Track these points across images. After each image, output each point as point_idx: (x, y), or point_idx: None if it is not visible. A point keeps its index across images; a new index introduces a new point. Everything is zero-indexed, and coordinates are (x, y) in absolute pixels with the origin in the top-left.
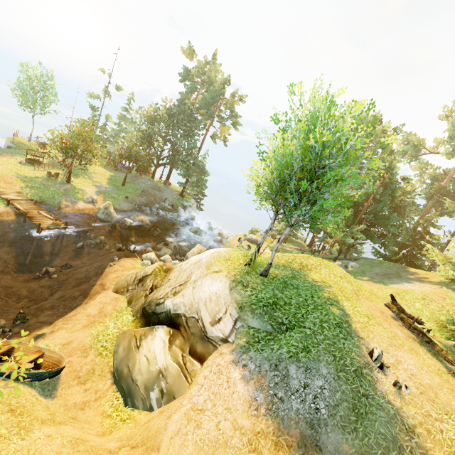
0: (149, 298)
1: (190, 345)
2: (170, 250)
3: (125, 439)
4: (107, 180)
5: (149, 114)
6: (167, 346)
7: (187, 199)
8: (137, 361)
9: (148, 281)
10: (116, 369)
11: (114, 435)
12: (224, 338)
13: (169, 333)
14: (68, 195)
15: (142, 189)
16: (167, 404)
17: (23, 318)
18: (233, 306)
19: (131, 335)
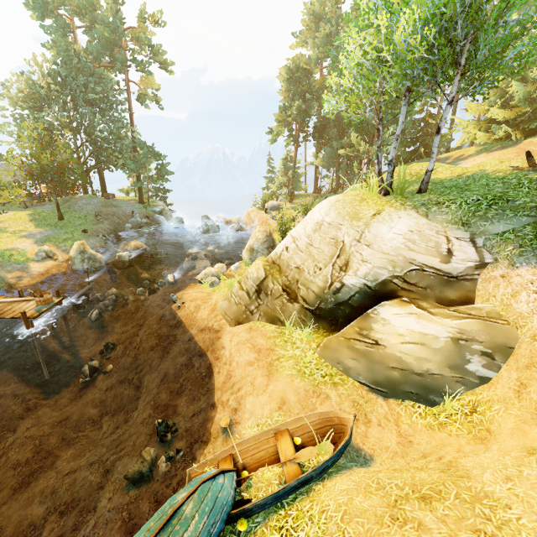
0: (310, 296)
1: (434, 300)
2: (208, 261)
3: (536, 416)
4: (32, 223)
5: (25, 91)
6: (426, 314)
7: (152, 204)
8: (399, 355)
9: (271, 285)
10: (375, 383)
11: (502, 428)
12: (479, 264)
13: (405, 302)
14: (2, 264)
15: (92, 213)
16: (512, 359)
17: (166, 427)
18: (452, 228)
19: (343, 343)
